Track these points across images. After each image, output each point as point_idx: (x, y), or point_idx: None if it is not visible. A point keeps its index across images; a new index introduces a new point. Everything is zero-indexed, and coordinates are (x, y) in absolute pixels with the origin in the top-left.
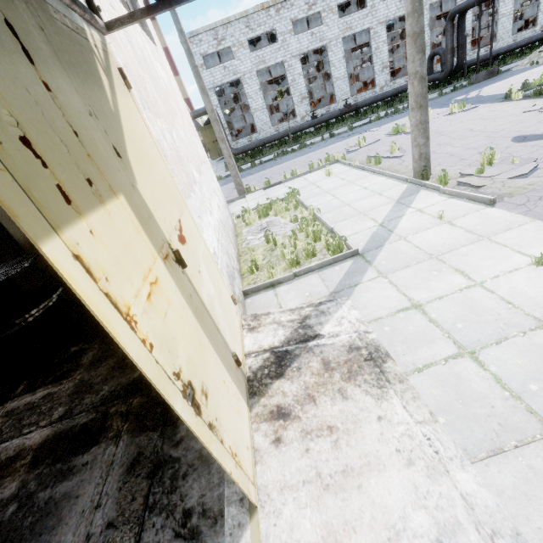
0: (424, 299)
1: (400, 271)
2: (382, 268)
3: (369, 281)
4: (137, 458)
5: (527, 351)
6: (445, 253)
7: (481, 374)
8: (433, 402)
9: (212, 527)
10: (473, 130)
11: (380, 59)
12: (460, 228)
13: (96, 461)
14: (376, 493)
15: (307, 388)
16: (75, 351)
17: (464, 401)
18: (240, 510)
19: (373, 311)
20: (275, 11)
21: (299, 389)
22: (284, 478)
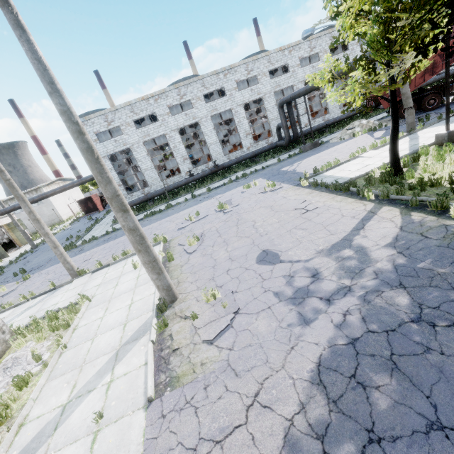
0: None
1: None
2: None
3: None
4: None
5: None
6: None
7: None
8: None
9: None
10: (254, 225)
11: (243, 129)
12: None
13: None
14: None
15: None
16: None
17: None
18: None
19: None
20: (154, 100)
21: None
22: None
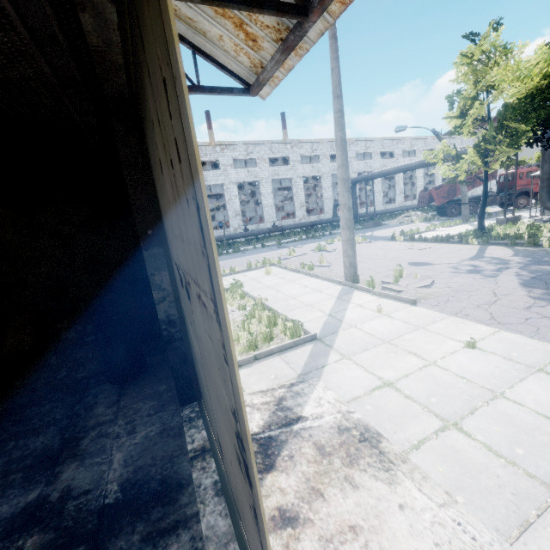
0: (393, 377)
1: (361, 354)
2: (343, 351)
3: (335, 362)
4: None
5: (498, 418)
6: (394, 338)
7: (472, 444)
8: (444, 480)
9: None
10: (378, 255)
11: (299, 200)
12: (398, 320)
13: None
14: None
15: (308, 479)
16: None
17: (471, 474)
18: None
19: (349, 391)
20: (220, 149)
21: (300, 483)
22: None
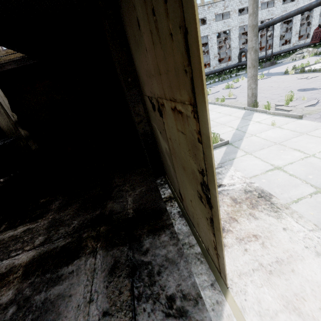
0: (281, 164)
1: (259, 151)
2: (247, 150)
3: (241, 156)
4: (114, 265)
5: None
6: (283, 141)
7: None
8: (314, 218)
9: (195, 306)
10: (273, 86)
11: (213, 52)
12: (287, 129)
13: (80, 270)
14: (306, 274)
15: (228, 213)
16: (43, 202)
17: None
18: (214, 292)
19: (251, 172)
20: None
21: (223, 214)
22: (238, 268)
